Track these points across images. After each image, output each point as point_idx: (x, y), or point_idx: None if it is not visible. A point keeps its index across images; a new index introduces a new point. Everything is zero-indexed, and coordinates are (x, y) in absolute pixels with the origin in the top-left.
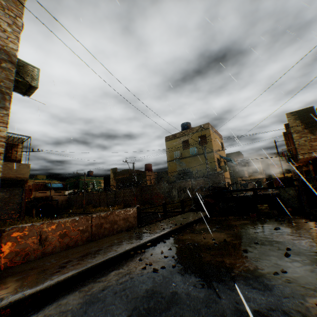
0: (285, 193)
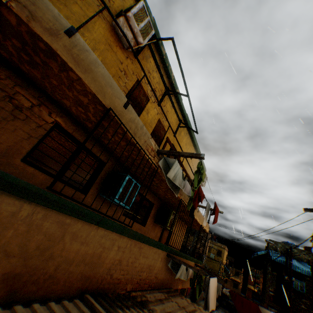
0: None
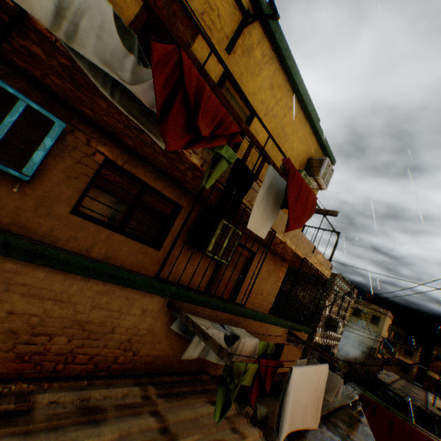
0: (420, 412)
